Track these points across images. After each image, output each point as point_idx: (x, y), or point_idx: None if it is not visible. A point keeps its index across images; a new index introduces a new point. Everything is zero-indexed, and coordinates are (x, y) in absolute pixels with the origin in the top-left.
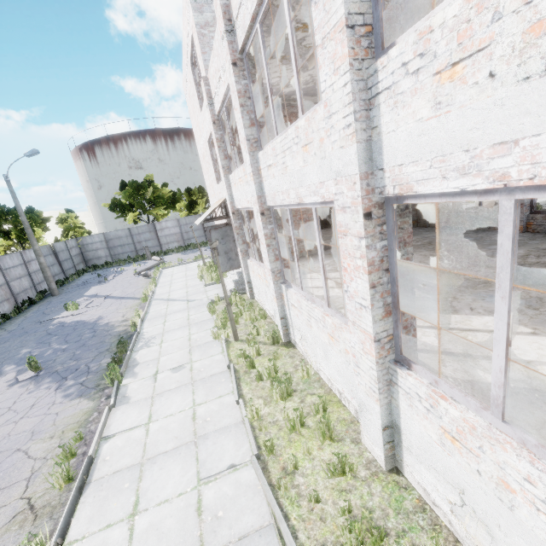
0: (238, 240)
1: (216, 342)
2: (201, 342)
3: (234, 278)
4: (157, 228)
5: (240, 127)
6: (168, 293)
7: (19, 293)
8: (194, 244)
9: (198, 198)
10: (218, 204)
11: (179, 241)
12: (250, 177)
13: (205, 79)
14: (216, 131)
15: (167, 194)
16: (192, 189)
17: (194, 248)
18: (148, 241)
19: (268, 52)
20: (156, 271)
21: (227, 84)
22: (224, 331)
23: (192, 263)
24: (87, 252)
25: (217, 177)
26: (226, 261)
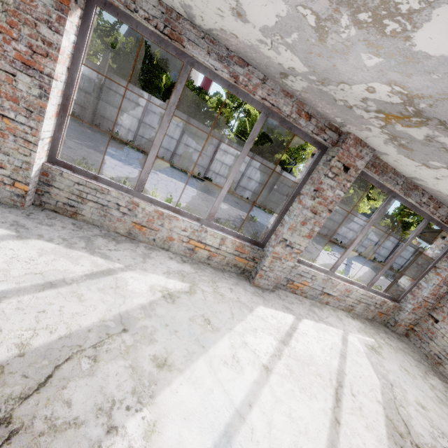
0: (410, 270)
1: None
2: None
3: None
4: None
5: None
6: None
7: (339, 234)
8: None
9: None
10: None
11: None
12: None
13: None
14: None
15: None
16: None
17: None
18: None
19: None
20: None
21: None
22: None
23: None
24: None
25: None
26: None
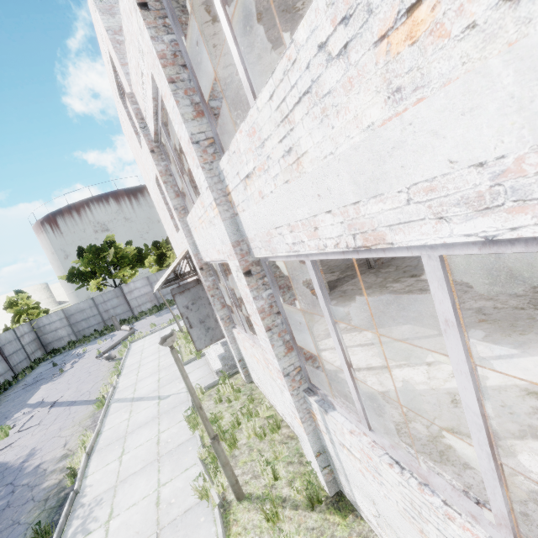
0: (214, 304)
1: (203, 508)
2: (178, 510)
3: (218, 351)
4: (125, 291)
5: (177, 125)
6: (134, 385)
7: None
8: (170, 300)
9: (167, 250)
10: (179, 259)
11: (152, 301)
12: (212, 211)
13: (130, 96)
14: (157, 162)
15: (132, 252)
16: (159, 242)
17: (170, 306)
18: (116, 307)
19: (207, 3)
20: (122, 349)
21: (150, 74)
22: (216, 479)
23: (167, 328)
24: (45, 334)
25: (175, 223)
26: (203, 333)
